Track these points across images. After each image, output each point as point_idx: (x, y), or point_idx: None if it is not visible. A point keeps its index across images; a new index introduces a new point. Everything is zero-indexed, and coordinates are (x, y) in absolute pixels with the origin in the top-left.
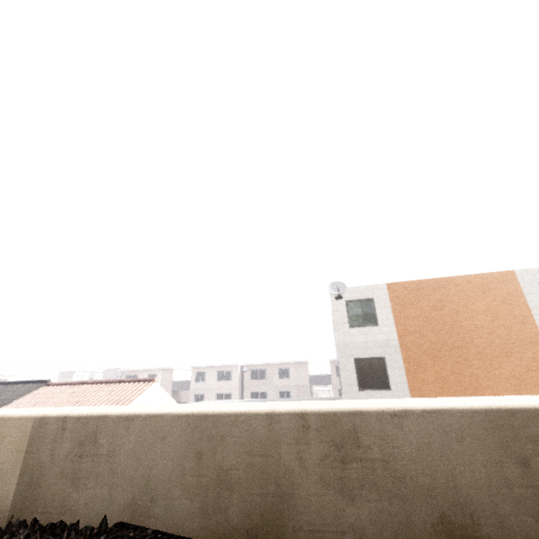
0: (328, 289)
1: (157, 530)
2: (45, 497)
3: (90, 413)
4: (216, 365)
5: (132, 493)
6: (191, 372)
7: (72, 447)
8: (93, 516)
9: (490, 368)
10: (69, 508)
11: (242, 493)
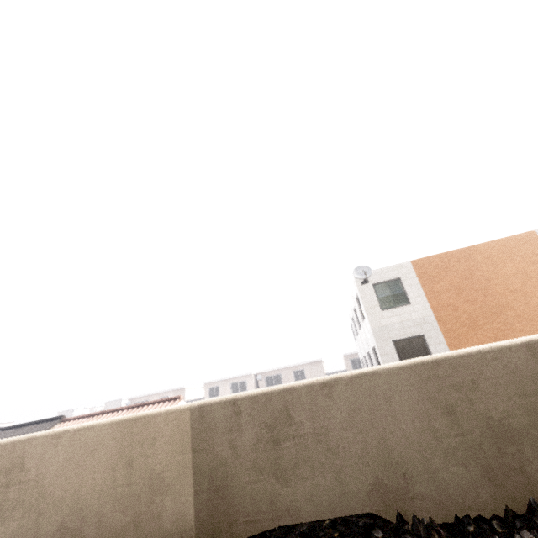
0: (354, 274)
1: (430, 513)
2: (243, 501)
3: (266, 388)
4: (229, 378)
5: (371, 473)
6: (204, 389)
7: (258, 433)
8: (325, 513)
9: (532, 329)
10: (284, 509)
11: (536, 443)
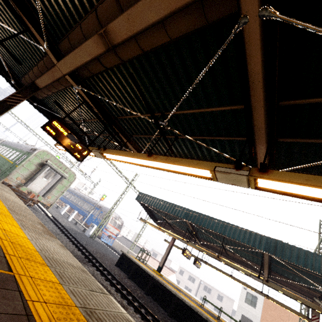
0: None
1: None
2: None
3: (193, 296)
4: (190, 272)
5: None
6: (178, 268)
7: None
8: None
9: None
10: None
11: None
